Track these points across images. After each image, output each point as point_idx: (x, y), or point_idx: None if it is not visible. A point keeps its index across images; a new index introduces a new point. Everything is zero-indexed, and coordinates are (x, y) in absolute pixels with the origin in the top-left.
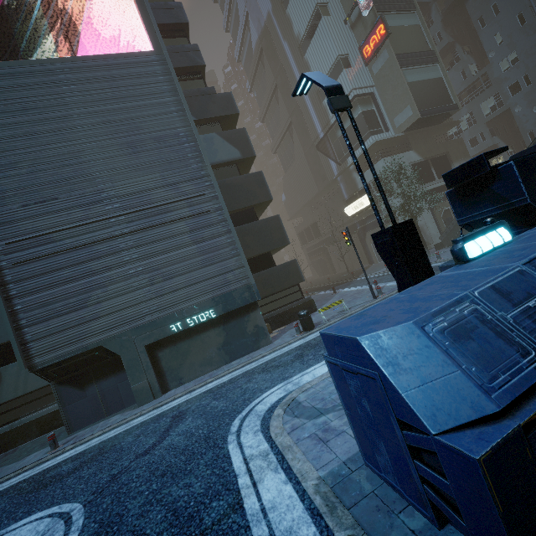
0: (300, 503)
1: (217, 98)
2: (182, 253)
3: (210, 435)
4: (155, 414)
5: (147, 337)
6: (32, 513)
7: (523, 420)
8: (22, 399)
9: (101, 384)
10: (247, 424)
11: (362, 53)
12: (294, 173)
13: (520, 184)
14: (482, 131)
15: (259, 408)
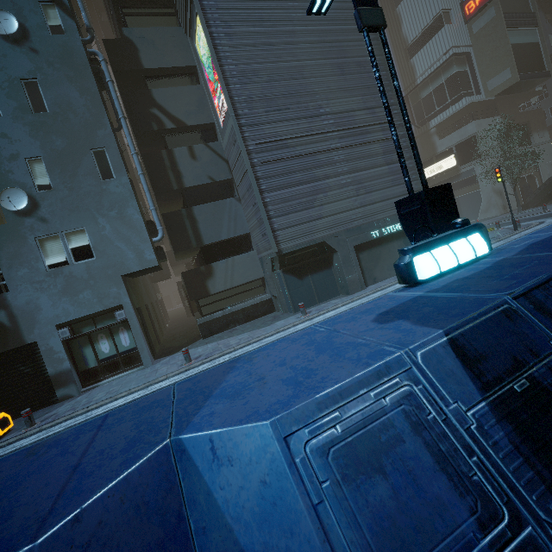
0: None
1: None
2: (378, 171)
3: None
4: (392, 290)
5: (355, 240)
6: None
7: None
8: (224, 293)
9: (313, 277)
10: None
11: (463, 9)
12: None
13: None
14: None
15: None
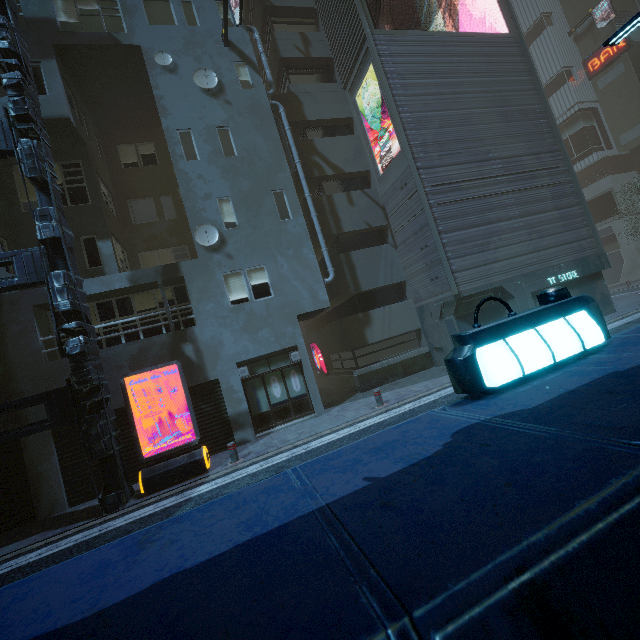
0: None
1: None
2: (548, 216)
3: None
4: None
5: (532, 286)
6: None
7: None
8: (378, 344)
9: None
10: None
11: (586, 66)
12: None
13: None
14: None
15: None
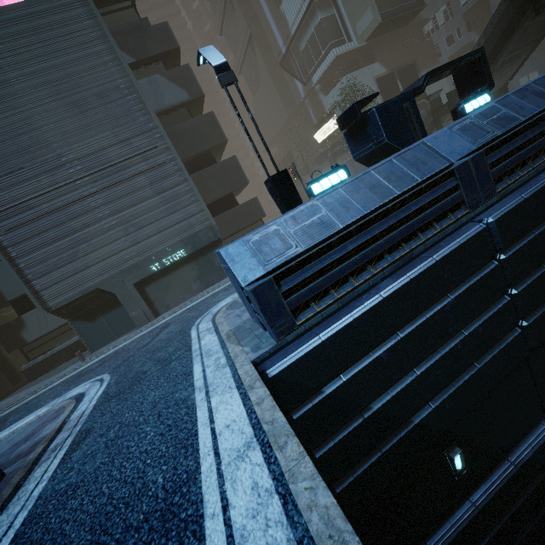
0: (218, 341)
1: (153, 31)
2: (148, 204)
3: (183, 329)
4: (150, 329)
5: (134, 278)
6: (79, 385)
7: (274, 275)
8: (47, 336)
9: (106, 317)
10: (205, 319)
11: None
12: (262, 98)
13: (380, 127)
14: (459, 26)
15: (214, 310)
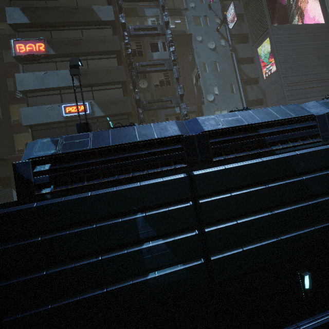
0: None
1: None
2: None
3: None
4: None
5: None
6: None
7: None
8: None
9: None
10: None
11: None
12: None
13: None
14: None
15: None
